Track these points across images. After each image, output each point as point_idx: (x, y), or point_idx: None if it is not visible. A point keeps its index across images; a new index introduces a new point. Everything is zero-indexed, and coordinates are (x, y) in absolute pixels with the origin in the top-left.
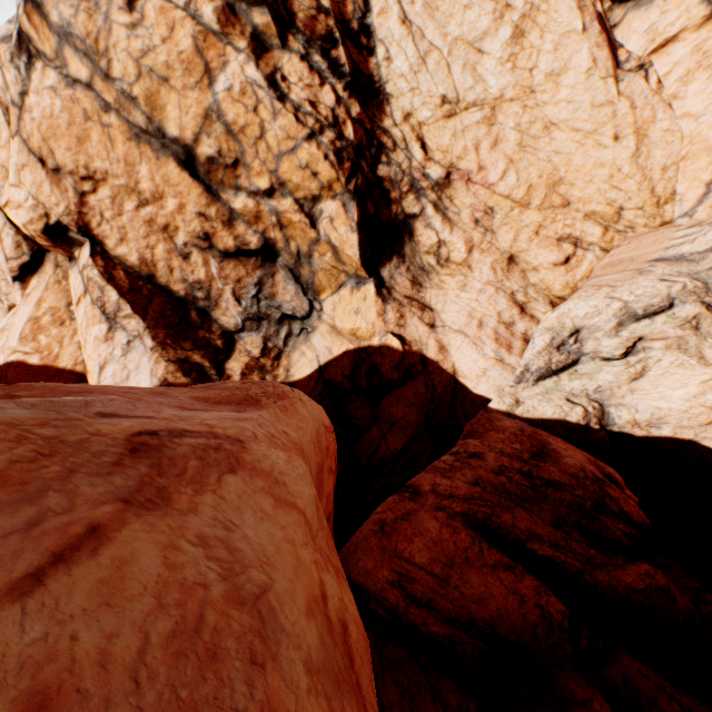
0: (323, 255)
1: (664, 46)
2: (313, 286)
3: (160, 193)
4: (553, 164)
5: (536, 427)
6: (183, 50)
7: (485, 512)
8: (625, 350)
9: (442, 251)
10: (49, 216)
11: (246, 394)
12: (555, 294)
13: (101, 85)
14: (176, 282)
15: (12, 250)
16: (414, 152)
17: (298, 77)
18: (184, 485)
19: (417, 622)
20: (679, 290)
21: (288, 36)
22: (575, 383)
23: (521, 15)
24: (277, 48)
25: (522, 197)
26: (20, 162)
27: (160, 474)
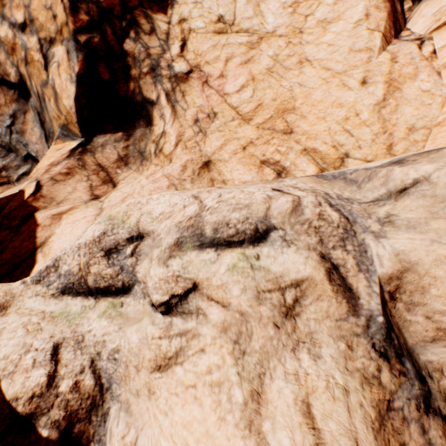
0: (50, 100)
1: None
2: (54, 135)
3: None
4: (293, 93)
5: None
6: None
7: None
8: (169, 299)
9: (161, 141)
10: None
11: None
12: None
13: None
14: None
15: None
16: (173, 48)
17: None
18: None
19: None
20: (288, 213)
21: None
22: (102, 323)
23: None
24: None
25: (248, 112)
26: None
27: None
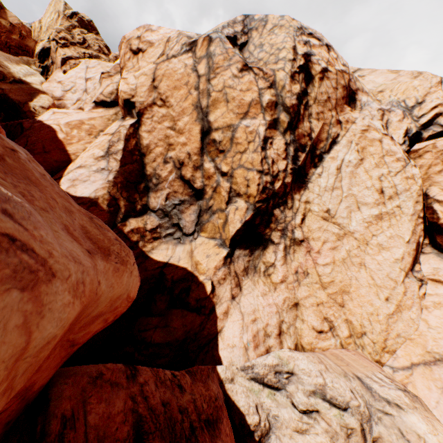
0: (219, 218)
1: (437, 281)
2: (203, 225)
3: (183, 131)
4: (351, 282)
5: (227, 404)
6: (244, 99)
7: (151, 427)
8: (306, 410)
9: (270, 269)
10: (134, 97)
11: (109, 246)
12: (302, 342)
13: (204, 80)
14: (151, 166)
15: (107, 92)
16: (297, 218)
17: (277, 148)
18: None
19: None
20: (355, 405)
21: (288, 132)
22: (268, 400)
23: (386, 211)
24: (280, 131)
25: (325, 282)
26: (146, 72)
27: None
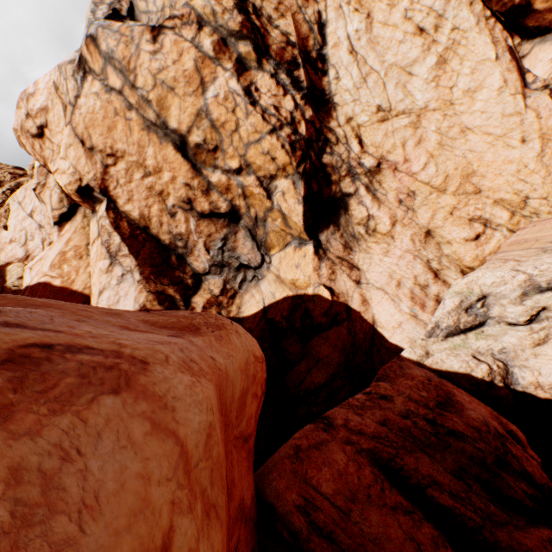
0: (274, 220)
1: None
2: (265, 243)
3: (160, 167)
4: (467, 159)
5: (443, 378)
6: (186, 69)
7: (390, 452)
8: (529, 318)
9: (370, 223)
10: (82, 180)
11: (190, 322)
12: (466, 264)
13: (128, 92)
14: (164, 233)
15: (57, 203)
16: (352, 146)
17: (267, 89)
18: (40, 403)
19: (317, 551)
20: None
21: (263, 60)
22: (481, 342)
23: (444, 47)
24: (254, 69)
25: (439, 184)
26: (68, 143)
27: (16, 389)
